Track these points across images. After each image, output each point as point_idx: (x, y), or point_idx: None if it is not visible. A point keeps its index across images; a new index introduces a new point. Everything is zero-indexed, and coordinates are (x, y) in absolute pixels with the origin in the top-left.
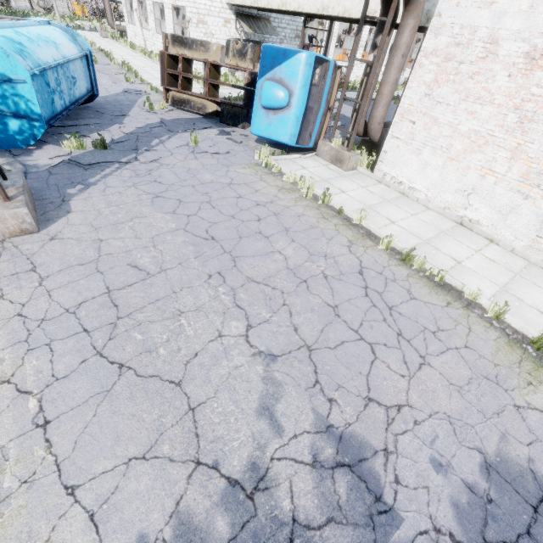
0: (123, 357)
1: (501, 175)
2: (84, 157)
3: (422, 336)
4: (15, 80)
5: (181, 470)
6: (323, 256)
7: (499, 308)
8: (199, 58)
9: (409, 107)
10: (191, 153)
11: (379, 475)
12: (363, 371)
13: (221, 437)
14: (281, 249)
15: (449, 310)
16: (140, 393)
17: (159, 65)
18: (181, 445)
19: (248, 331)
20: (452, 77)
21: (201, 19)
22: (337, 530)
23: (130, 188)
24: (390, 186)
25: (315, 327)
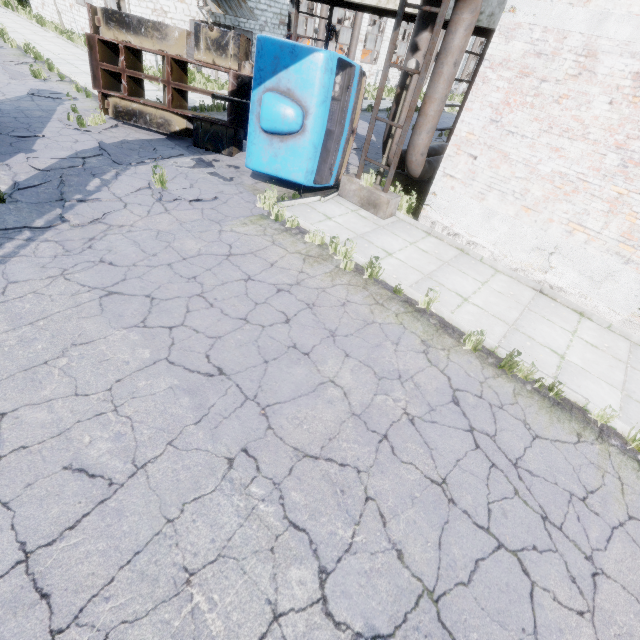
0: None
1: (595, 232)
2: None
3: (573, 512)
4: None
5: None
6: (397, 378)
7: None
8: (153, 49)
9: (468, 136)
10: (157, 203)
11: None
12: (526, 623)
13: None
14: (333, 376)
15: (584, 448)
16: None
17: (86, 52)
18: None
19: (323, 586)
20: (530, 99)
21: None
22: None
23: (55, 281)
24: (443, 239)
25: (427, 541)
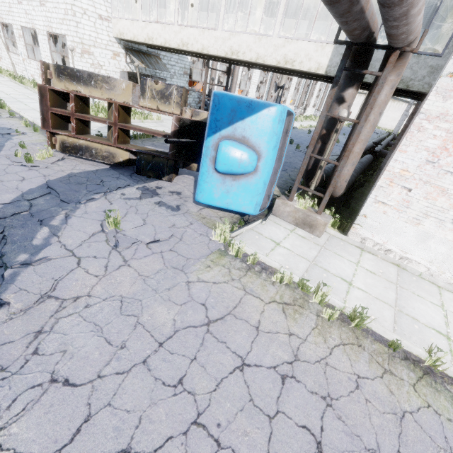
0: None
1: None
2: None
3: None
4: None
5: None
6: None
7: None
8: (102, 98)
9: (402, 172)
10: (113, 251)
11: None
12: None
13: None
14: None
15: None
16: None
17: (34, 92)
18: None
19: None
20: None
21: (86, 49)
22: None
23: None
24: (377, 254)
25: None
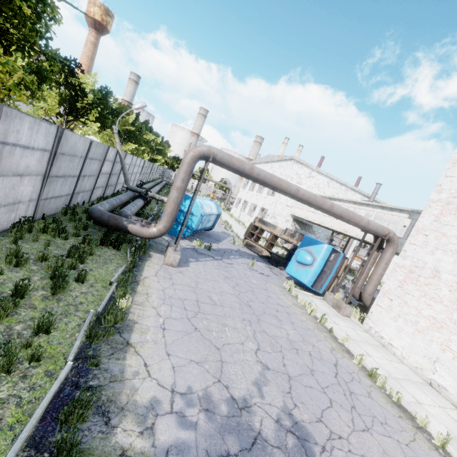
0: (197, 326)
1: (456, 353)
2: (200, 249)
3: (370, 418)
4: (194, 214)
5: (211, 378)
6: (312, 345)
7: (443, 437)
8: (269, 231)
9: (388, 290)
10: (248, 268)
11: (315, 453)
12: (321, 406)
13: (232, 379)
14: (286, 329)
15: (399, 419)
16: (201, 341)
17: (242, 227)
18: (213, 369)
19: (257, 350)
20: (414, 282)
21: (274, 216)
22: (281, 454)
23: (215, 269)
24: (374, 337)
25: (296, 371)
